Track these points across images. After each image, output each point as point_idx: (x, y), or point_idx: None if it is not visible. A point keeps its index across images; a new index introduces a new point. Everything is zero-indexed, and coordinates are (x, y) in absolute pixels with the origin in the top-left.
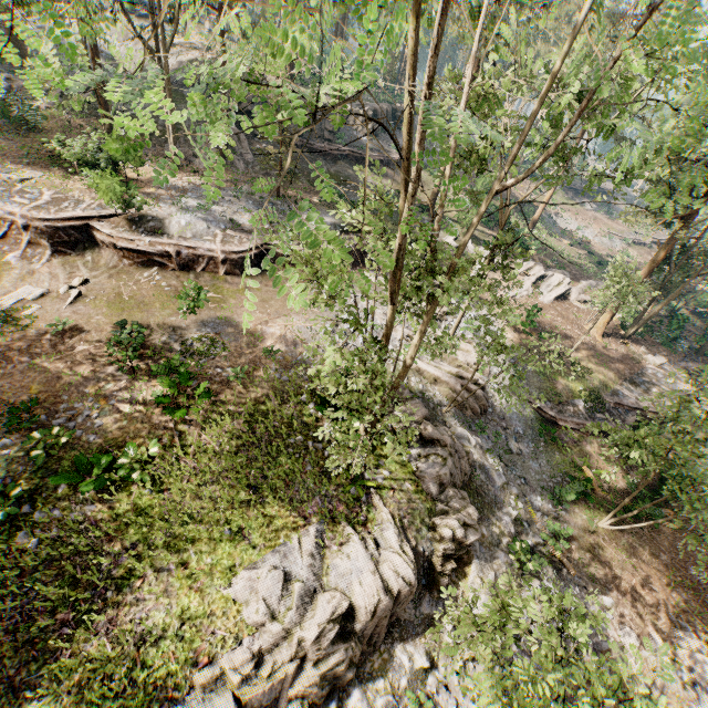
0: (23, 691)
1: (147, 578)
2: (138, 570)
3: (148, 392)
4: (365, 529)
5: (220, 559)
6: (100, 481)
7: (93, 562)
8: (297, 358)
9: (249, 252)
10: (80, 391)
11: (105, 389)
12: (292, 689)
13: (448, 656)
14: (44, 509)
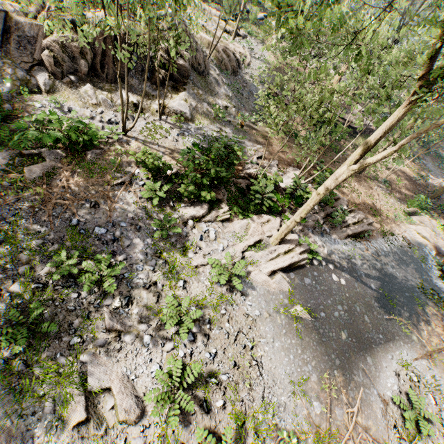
0: None
1: None
2: None
3: None
4: None
5: None
6: None
7: None
8: None
9: None
10: None
11: None
12: (44, 40)
13: (153, 116)
14: None
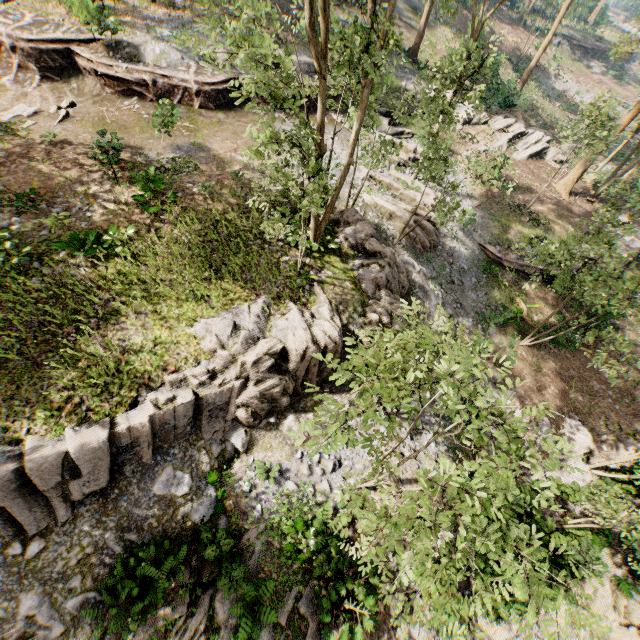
0: (44, 367)
1: (129, 317)
2: (123, 311)
3: (129, 195)
4: (305, 307)
5: (186, 312)
6: (91, 251)
7: (89, 303)
8: (262, 184)
9: (221, 85)
10: (72, 189)
11: (93, 190)
12: (239, 399)
13: None
14: (49, 263)
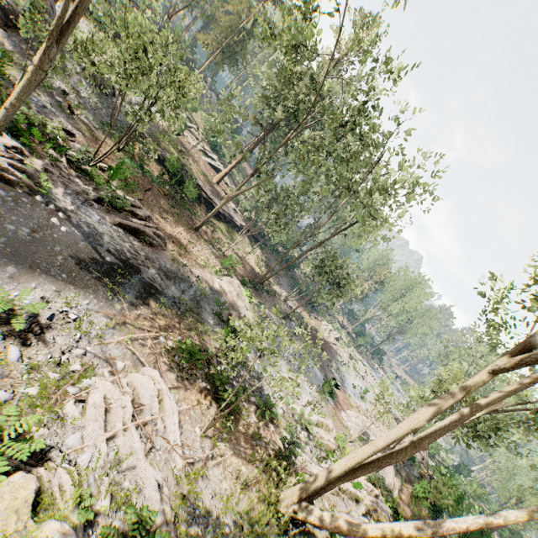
0: None
1: None
2: None
3: None
4: None
5: None
6: None
7: None
8: None
9: None
10: None
11: None
12: None
13: None
14: None
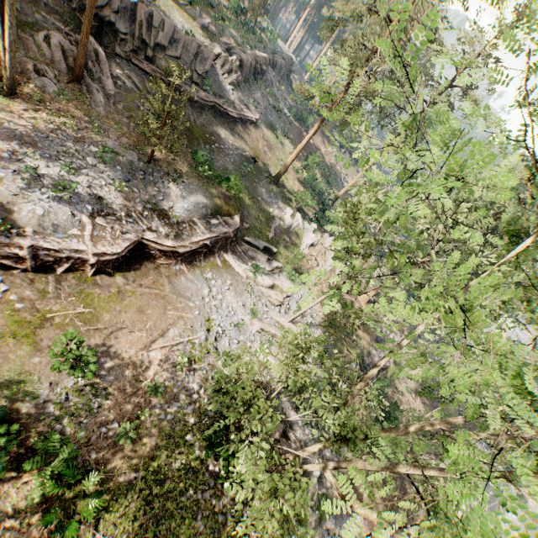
0: None
1: None
2: None
3: (20, 494)
4: None
5: None
6: None
7: None
8: (178, 385)
9: (124, 250)
10: None
11: None
12: None
13: None
14: None
